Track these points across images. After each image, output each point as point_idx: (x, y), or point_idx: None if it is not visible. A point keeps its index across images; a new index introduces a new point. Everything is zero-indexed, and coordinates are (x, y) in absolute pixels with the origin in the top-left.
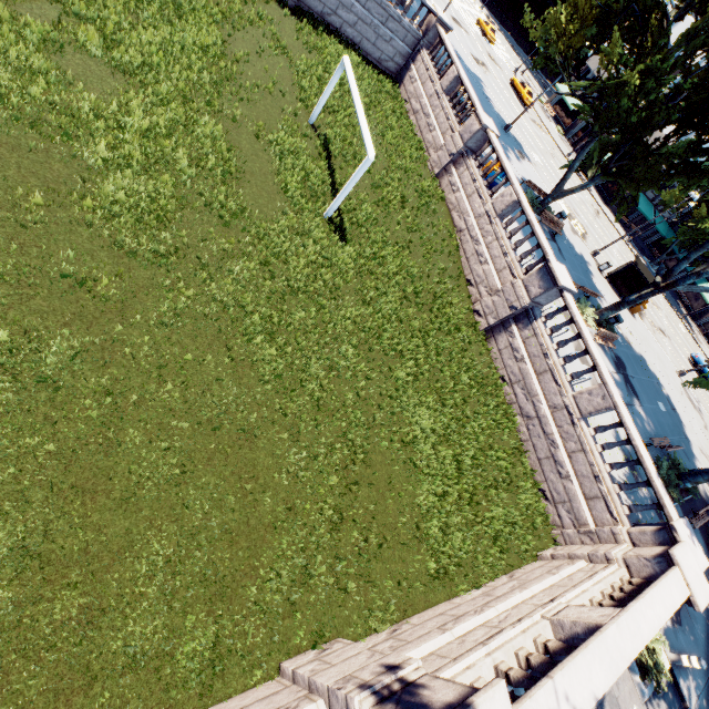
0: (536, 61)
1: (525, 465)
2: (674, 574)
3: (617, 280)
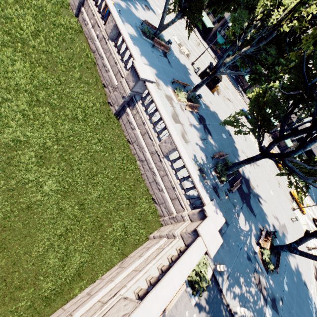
0: None
1: (143, 188)
2: (196, 244)
3: (204, 77)
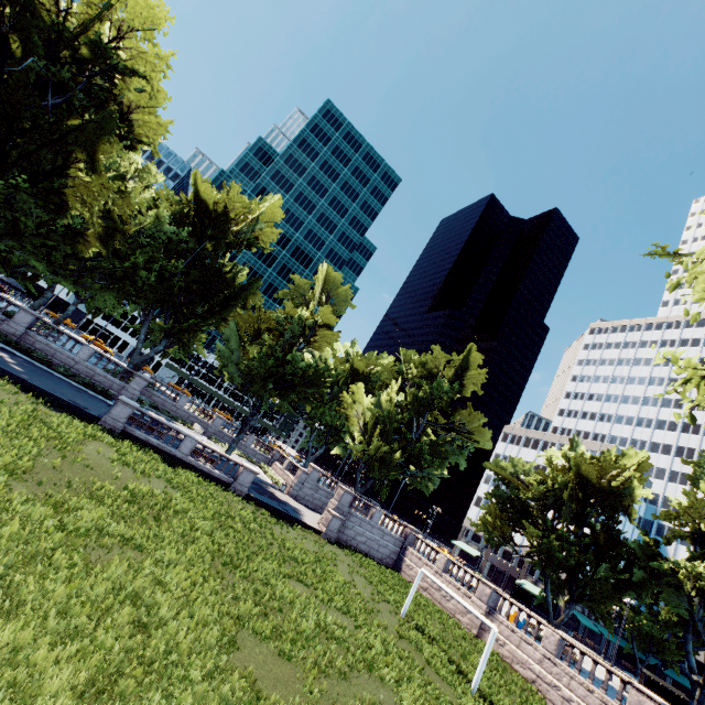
0: (490, 542)
1: None
2: None
3: None
